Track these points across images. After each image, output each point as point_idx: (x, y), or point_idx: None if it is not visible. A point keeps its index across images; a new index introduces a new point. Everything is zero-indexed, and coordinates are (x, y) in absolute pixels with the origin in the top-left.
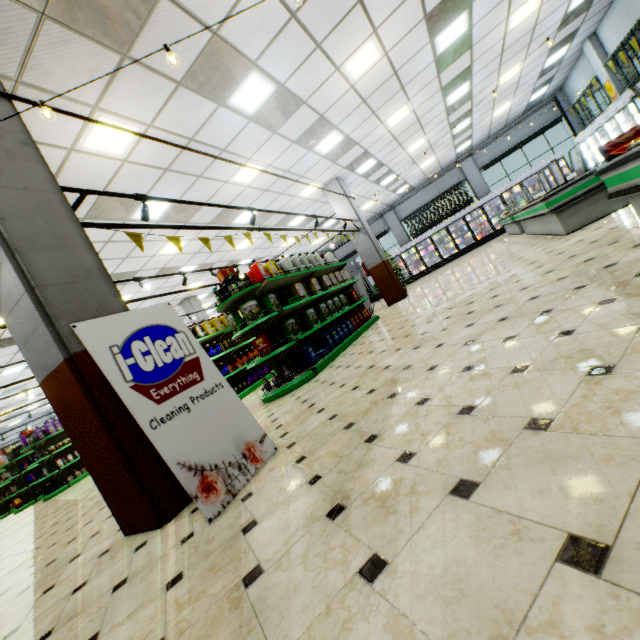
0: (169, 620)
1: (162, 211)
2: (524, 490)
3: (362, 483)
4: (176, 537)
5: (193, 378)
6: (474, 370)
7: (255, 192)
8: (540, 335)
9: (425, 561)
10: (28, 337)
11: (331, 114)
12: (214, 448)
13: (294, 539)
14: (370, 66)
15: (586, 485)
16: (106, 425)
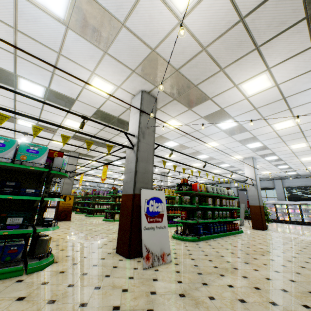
0: (129, 286)
1: (174, 145)
2: None
3: (194, 294)
4: (132, 265)
5: (159, 220)
6: (258, 290)
7: (211, 150)
8: (296, 299)
9: None
10: (127, 181)
11: (259, 137)
12: (154, 246)
13: (167, 293)
14: (287, 127)
15: None
16: (131, 218)
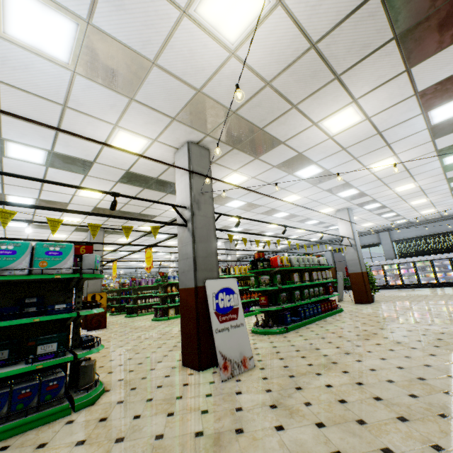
0: (209, 406)
1: (240, 205)
2: (337, 435)
3: (287, 403)
4: (207, 379)
5: (234, 316)
6: (361, 386)
7: (291, 206)
8: (403, 389)
9: (296, 434)
10: (184, 271)
11: (353, 182)
12: (232, 352)
13: (255, 406)
14: (388, 166)
15: (355, 444)
16: (197, 319)
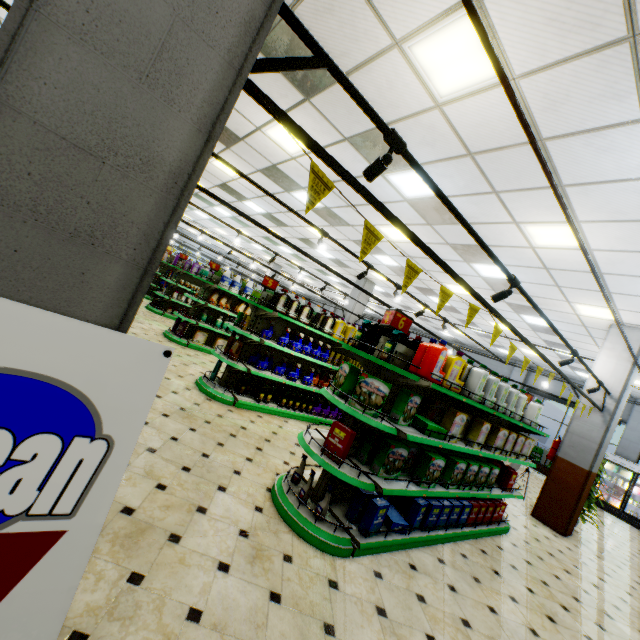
0: None
1: (419, 193)
2: None
3: None
4: None
5: None
6: None
7: (532, 259)
8: None
9: None
10: None
11: None
12: None
13: None
14: None
15: None
16: None
